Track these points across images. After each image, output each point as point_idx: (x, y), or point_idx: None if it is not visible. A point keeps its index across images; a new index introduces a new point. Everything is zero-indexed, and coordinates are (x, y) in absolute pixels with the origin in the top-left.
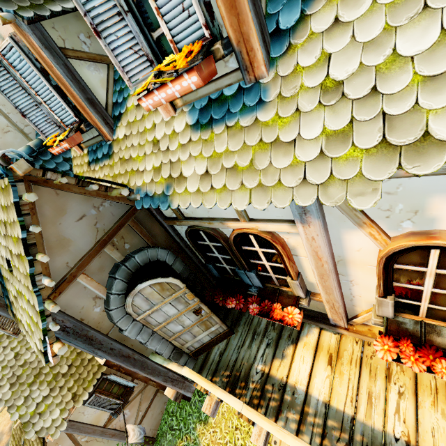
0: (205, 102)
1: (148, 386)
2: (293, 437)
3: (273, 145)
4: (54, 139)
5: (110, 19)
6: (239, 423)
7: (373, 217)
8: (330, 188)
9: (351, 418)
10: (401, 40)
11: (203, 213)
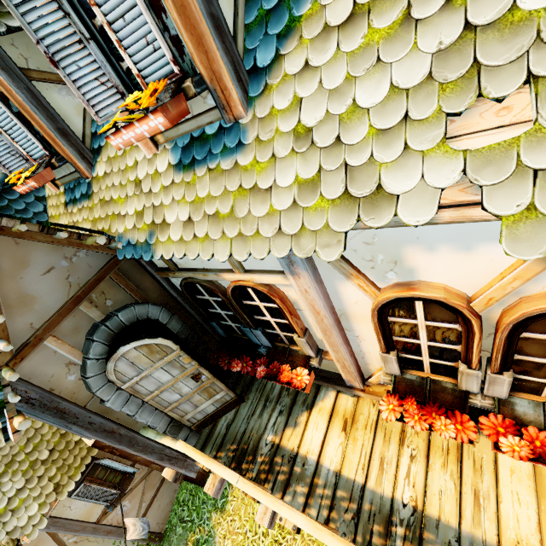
0: (187, 140)
1: (153, 471)
2: (288, 507)
3: (252, 191)
4: (18, 175)
5: (69, 47)
6: None
7: (360, 268)
8: (302, 239)
9: (361, 486)
10: (360, 91)
11: (197, 263)
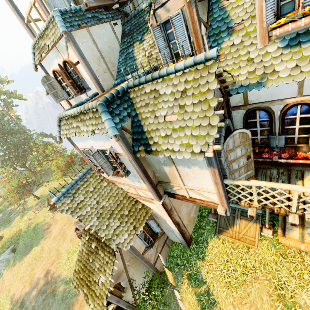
0: (294, 35)
1: (161, 237)
2: None
3: None
4: None
5: None
6: (228, 258)
7: None
8: None
9: None
10: None
11: (265, 98)
